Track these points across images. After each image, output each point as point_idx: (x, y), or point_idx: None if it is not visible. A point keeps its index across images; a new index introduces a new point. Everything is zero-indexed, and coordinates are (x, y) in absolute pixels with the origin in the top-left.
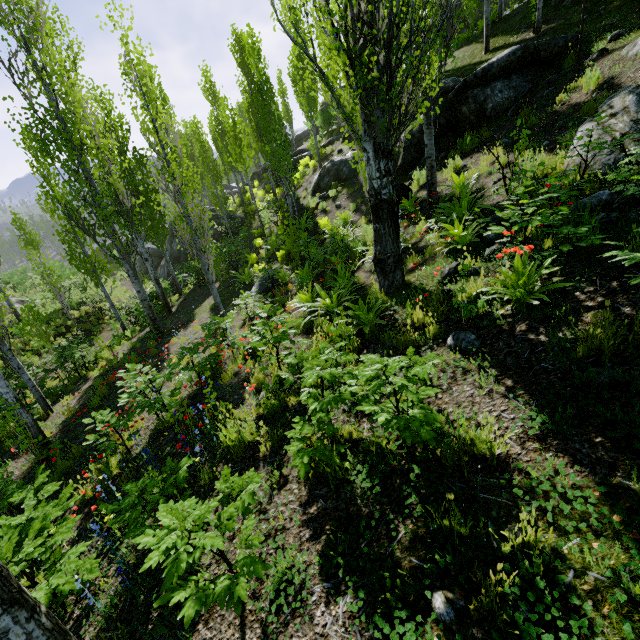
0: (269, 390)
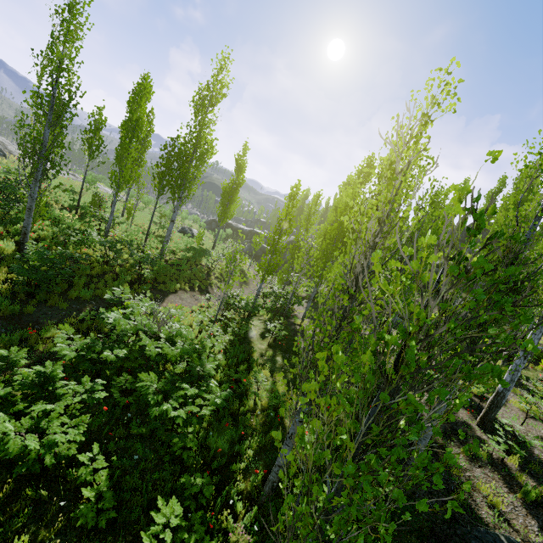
0: None
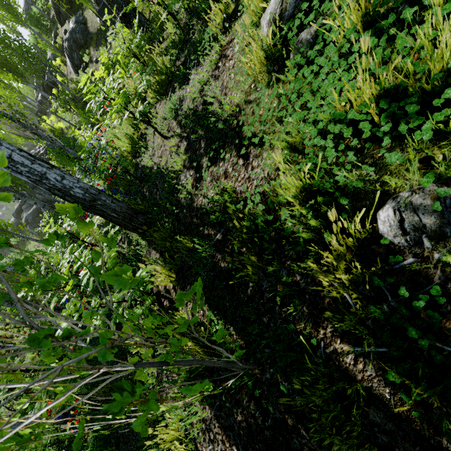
0: (129, 124)
